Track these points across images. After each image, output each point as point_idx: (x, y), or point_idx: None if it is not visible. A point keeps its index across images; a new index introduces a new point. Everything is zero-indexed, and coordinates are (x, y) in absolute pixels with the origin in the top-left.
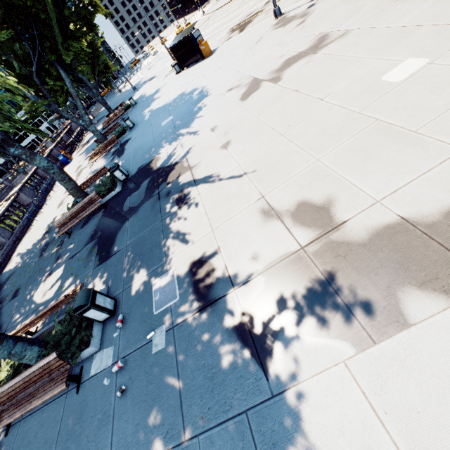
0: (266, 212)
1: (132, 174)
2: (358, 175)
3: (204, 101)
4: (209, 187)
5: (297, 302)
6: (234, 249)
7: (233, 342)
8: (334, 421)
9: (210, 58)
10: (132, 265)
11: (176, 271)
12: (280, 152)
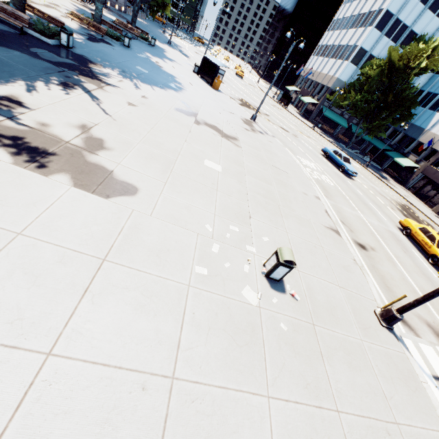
0: (84, 127)
1: (73, 51)
2: (134, 157)
3: (169, 90)
4: (89, 99)
5: (25, 143)
6: (43, 115)
7: None
8: None
9: (212, 90)
10: None
11: None
12: (137, 129)
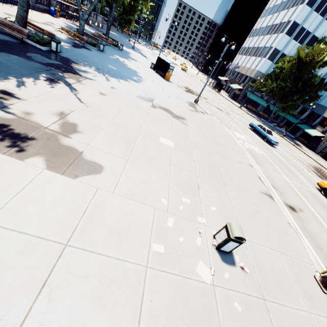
0: (62, 113)
1: (60, 55)
2: (102, 138)
3: (132, 82)
4: (69, 91)
5: (8, 130)
6: (28, 106)
7: None
8: None
9: (164, 81)
10: None
11: None
12: (105, 114)
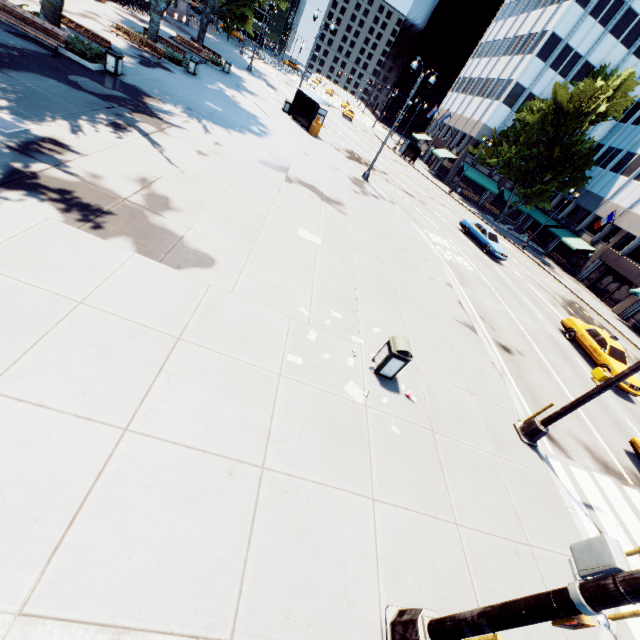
0: (145, 181)
1: (123, 80)
2: (208, 221)
3: (251, 135)
4: (148, 145)
5: (75, 198)
6: (93, 165)
7: (4, 168)
8: (1, 215)
9: (309, 136)
10: (6, 92)
11: (34, 128)
12: (210, 186)
